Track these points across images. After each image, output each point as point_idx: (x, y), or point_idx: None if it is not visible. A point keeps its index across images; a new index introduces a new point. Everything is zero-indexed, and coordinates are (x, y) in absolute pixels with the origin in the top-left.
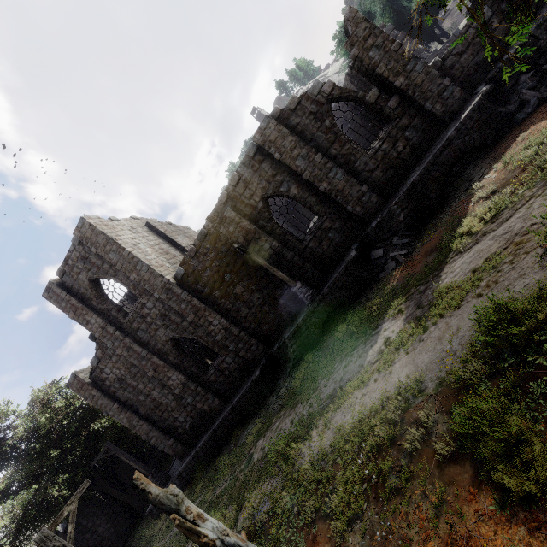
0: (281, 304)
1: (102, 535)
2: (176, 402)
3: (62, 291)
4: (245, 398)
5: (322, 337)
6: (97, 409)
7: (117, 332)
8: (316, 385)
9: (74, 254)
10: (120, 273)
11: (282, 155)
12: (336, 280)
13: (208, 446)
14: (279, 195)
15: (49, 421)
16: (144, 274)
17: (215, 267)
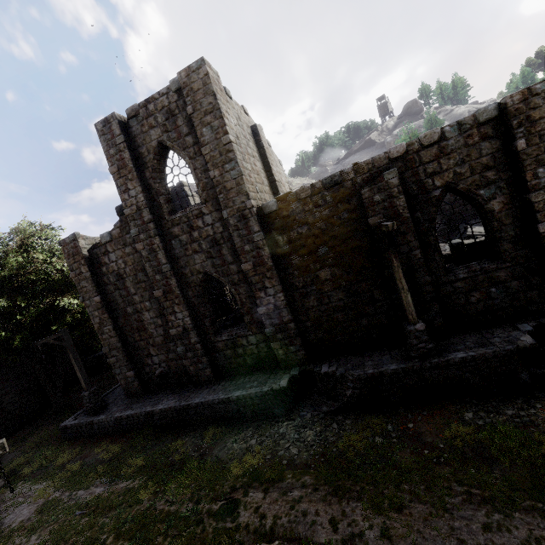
0: (361, 325)
1: (5, 405)
2: (163, 339)
3: (121, 135)
4: (250, 401)
5: (402, 406)
6: (74, 283)
7: (151, 224)
8: (400, 498)
9: (162, 100)
10: (199, 159)
11: (527, 148)
12: (481, 358)
13: (170, 416)
14: (469, 197)
15: (19, 266)
16: (228, 179)
17: (318, 229)
